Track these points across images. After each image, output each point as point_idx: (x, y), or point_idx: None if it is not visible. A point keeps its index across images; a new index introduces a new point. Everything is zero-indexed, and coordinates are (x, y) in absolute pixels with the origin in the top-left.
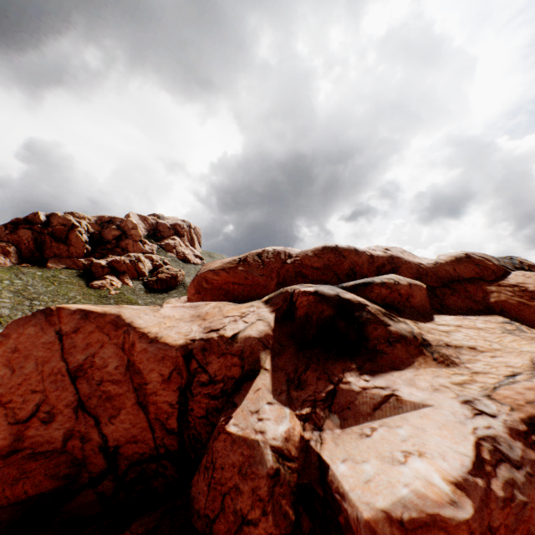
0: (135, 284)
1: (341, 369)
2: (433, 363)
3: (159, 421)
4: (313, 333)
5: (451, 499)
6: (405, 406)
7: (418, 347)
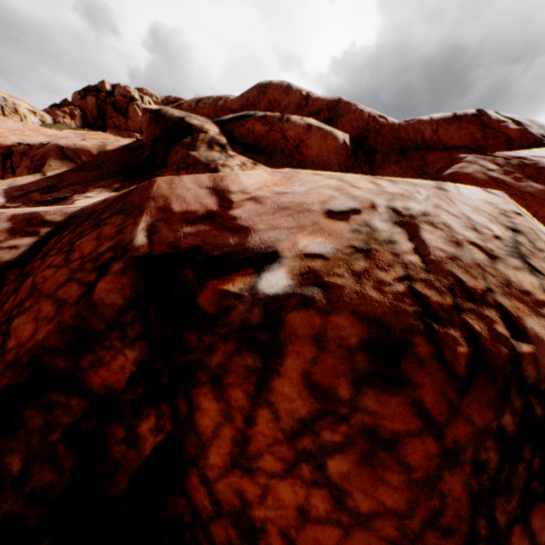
0: None
1: (100, 186)
2: None
3: None
4: (138, 162)
5: None
6: None
7: None
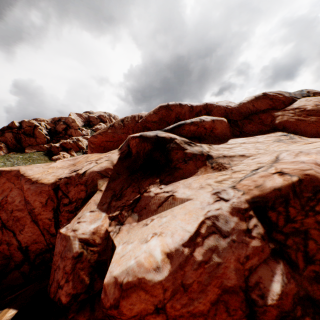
0: (78, 155)
1: (148, 184)
2: (210, 170)
3: (46, 230)
4: (140, 164)
5: (158, 266)
6: (176, 202)
7: (203, 161)
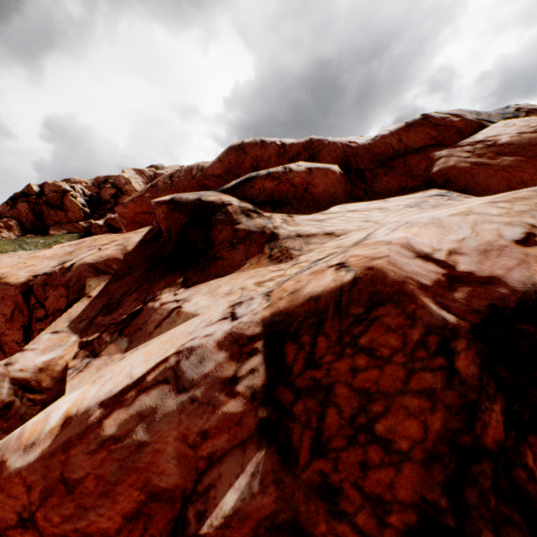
0: None
1: (163, 286)
2: (265, 261)
3: None
4: (169, 251)
5: (36, 441)
6: (179, 320)
7: (262, 245)
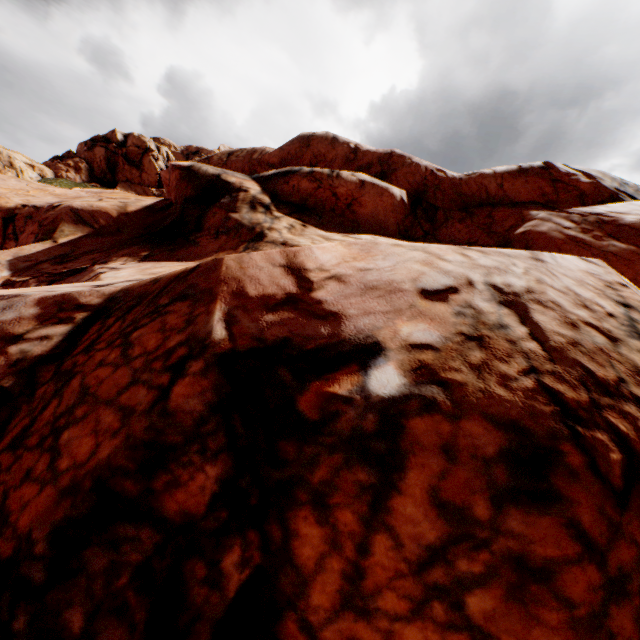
0: None
1: (124, 254)
2: None
3: None
4: (166, 224)
5: None
6: None
7: (243, 242)
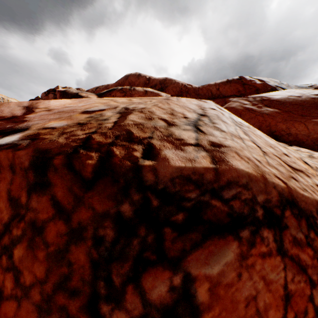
0: None
1: None
2: None
3: None
4: None
5: None
6: None
7: None
